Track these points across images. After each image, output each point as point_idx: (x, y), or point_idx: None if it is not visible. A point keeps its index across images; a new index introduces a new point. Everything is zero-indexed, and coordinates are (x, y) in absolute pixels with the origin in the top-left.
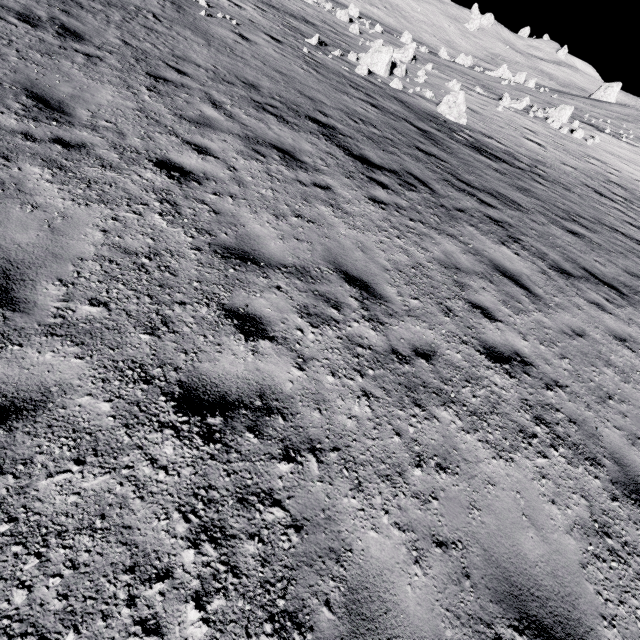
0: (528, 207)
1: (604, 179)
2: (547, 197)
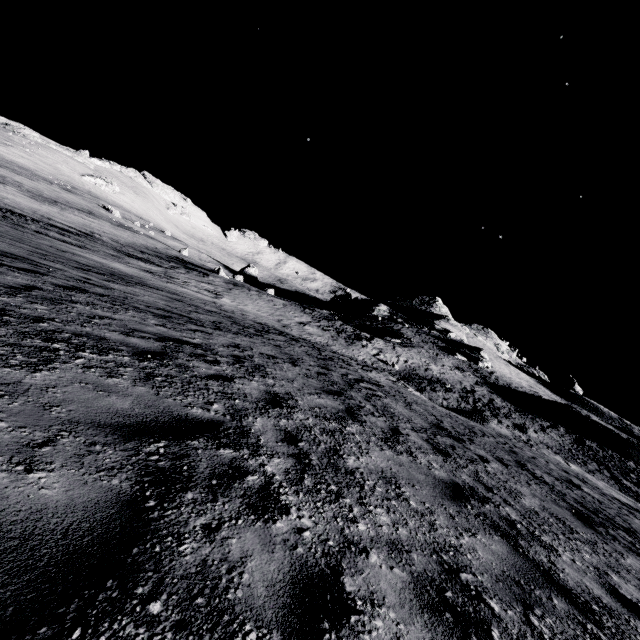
0: None
1: (6, 160)
2: None
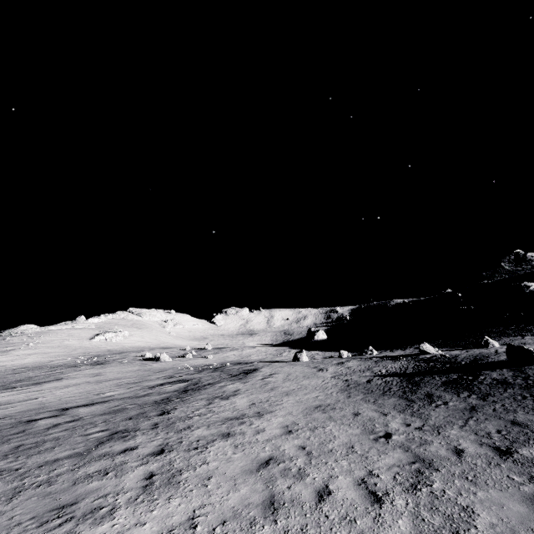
0: (4, 385)
1: (12, 369)
2: (4, 381)
